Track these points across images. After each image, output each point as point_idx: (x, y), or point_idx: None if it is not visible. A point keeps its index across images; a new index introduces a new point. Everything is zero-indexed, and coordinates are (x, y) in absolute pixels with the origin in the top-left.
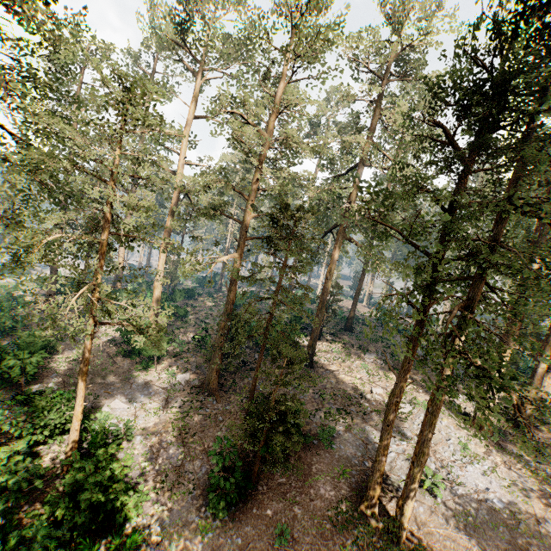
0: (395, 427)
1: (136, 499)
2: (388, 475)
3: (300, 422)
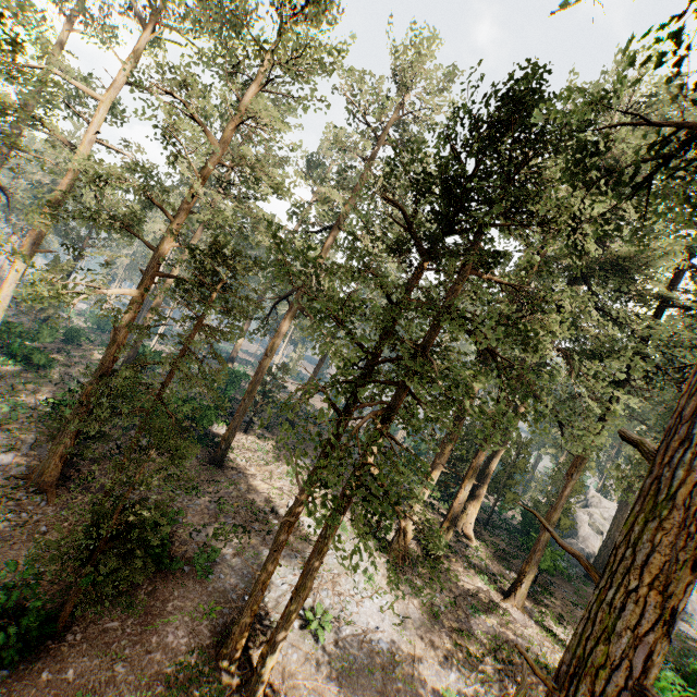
0: (301, 552)
1: None
2: (270, 614)
3: (153, 541)
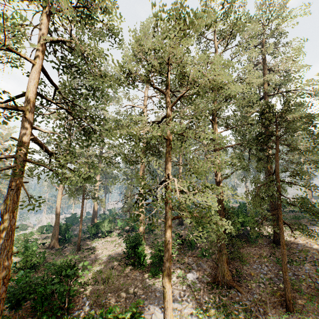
0: None
1: None
2: None
3: None
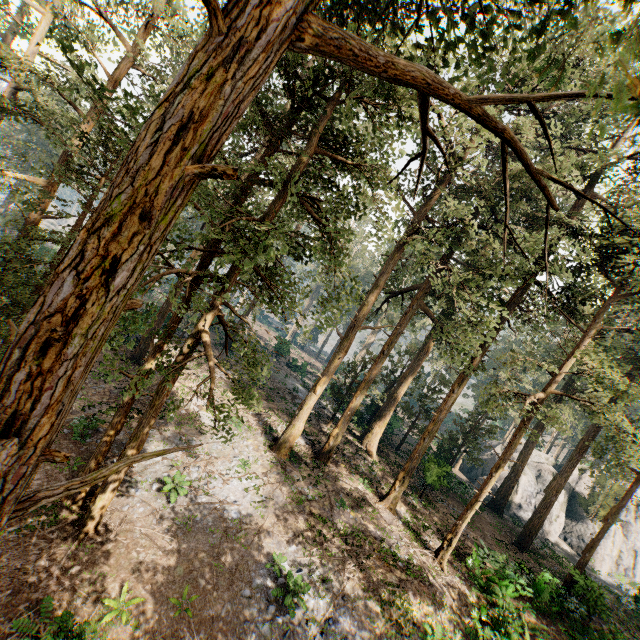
0: (187, 436)
1: None
2: (132, 475)
3: None
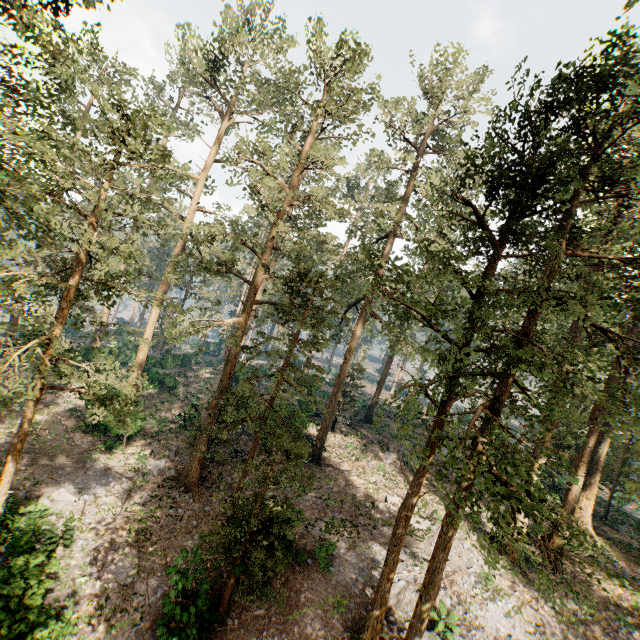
0: (409, 547)
1: (58, 631)
2: (393, 611)
3: (289, 534)
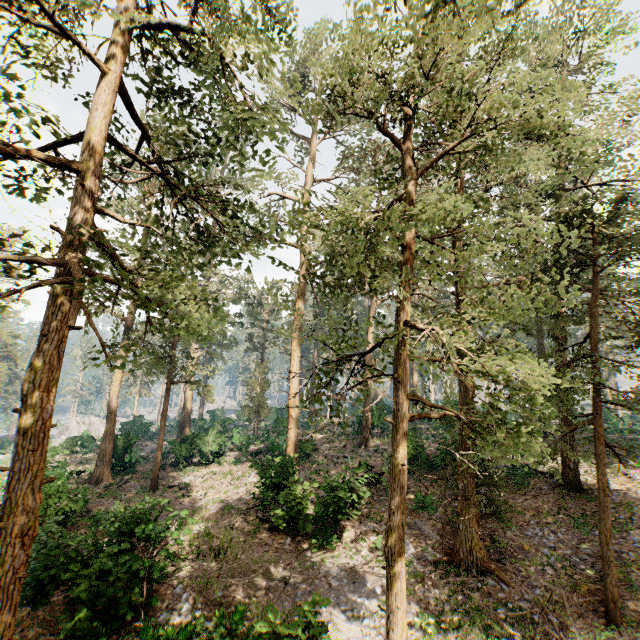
0: None
1: None
2: None
3: None
